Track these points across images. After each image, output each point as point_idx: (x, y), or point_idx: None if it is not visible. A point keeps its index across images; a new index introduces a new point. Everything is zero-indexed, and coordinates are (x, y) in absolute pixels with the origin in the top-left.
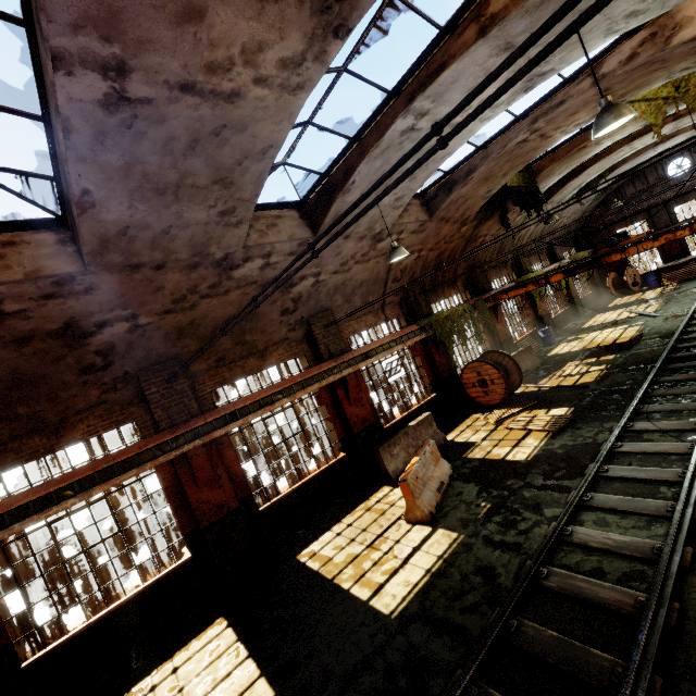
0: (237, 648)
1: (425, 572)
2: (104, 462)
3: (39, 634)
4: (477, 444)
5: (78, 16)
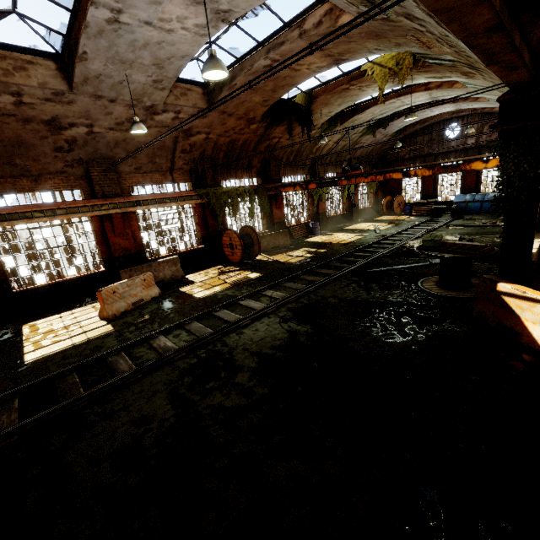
0: None
1: (71, 344)
2: None
3: None
4: (194, 283)
5: None
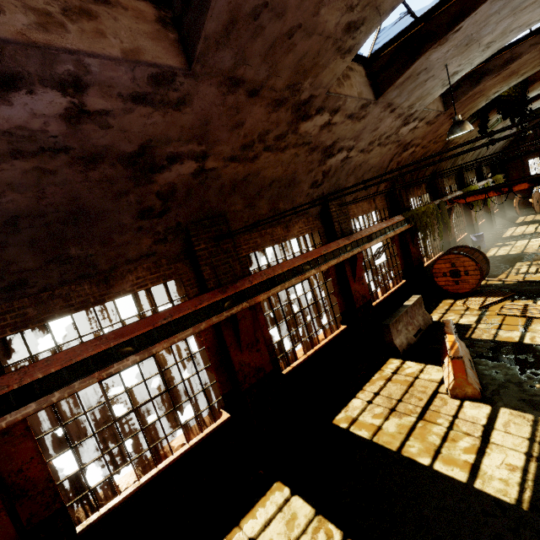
0: (323, 524)
1: (526, 456)
2: (162, 318)
3: (92, 496)
4: (474, 326)
5: None
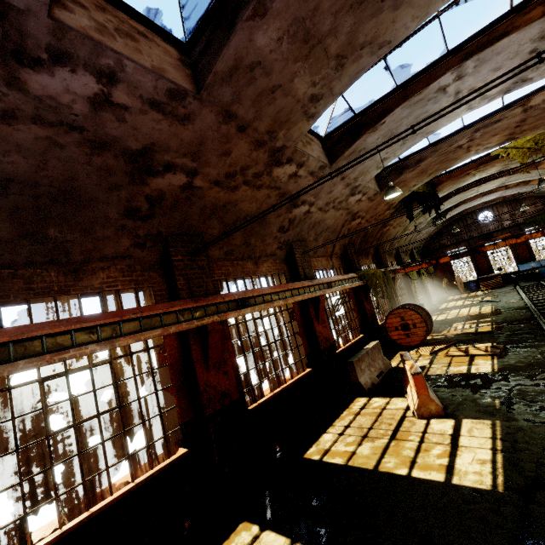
0: None
1: (492, 450)
2: (131, 313)
3: None
4: (428, 366)
5: None
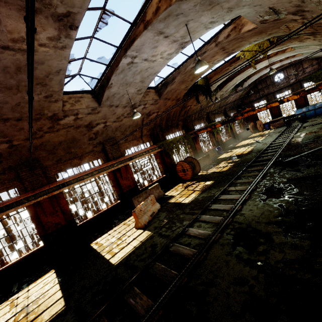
0: (55, 280)
1: (133, 247)
2: None
3: None
4: (175, 196)
5: None
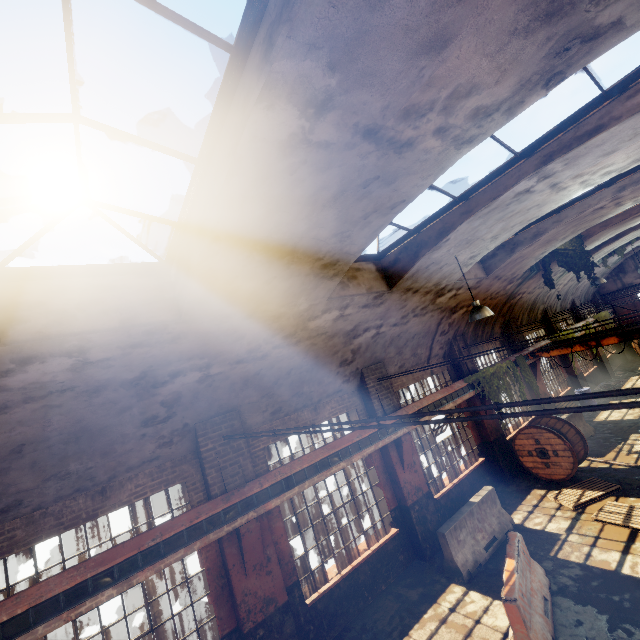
0: None
1: None
2: (151, 538)
3: None
4: (563, 537)
5: (322, 34)
